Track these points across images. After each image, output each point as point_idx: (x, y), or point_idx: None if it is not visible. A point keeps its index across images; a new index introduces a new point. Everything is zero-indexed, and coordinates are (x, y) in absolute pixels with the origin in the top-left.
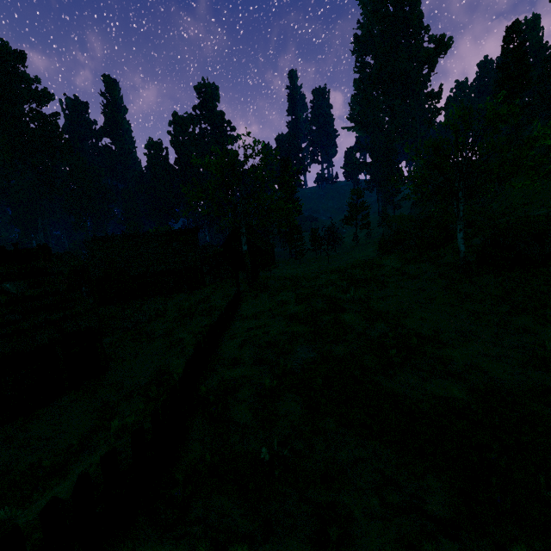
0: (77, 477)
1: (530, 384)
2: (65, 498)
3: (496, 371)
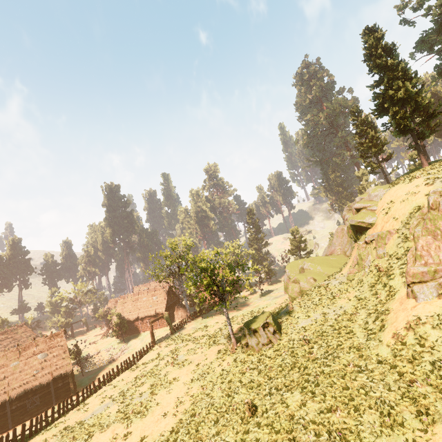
0: None
1: None
2: None
3: (130, 440)
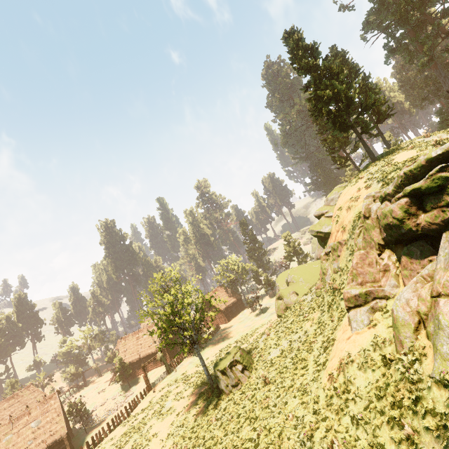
0: None
1: None
2: None
3: None
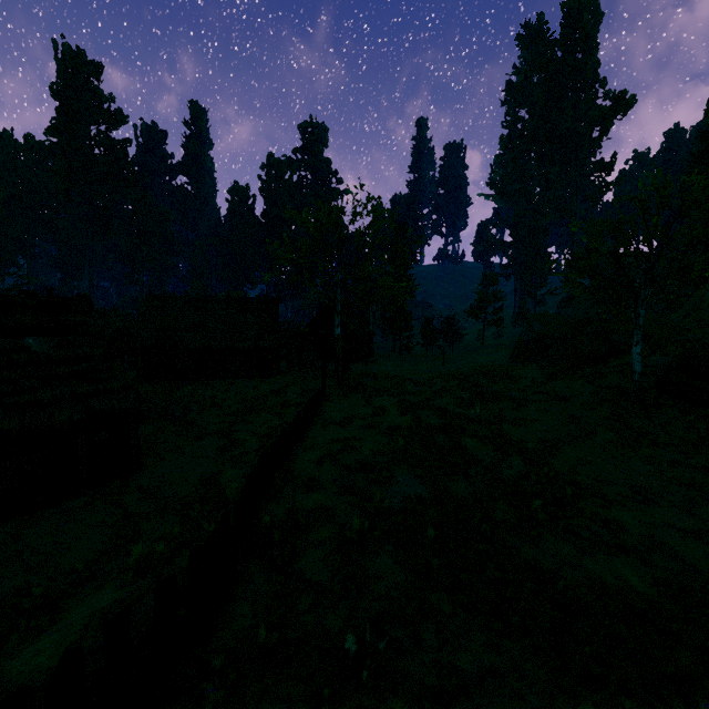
0: (64, 651)
1: None
2: (46, 666)
3: (693, 555)
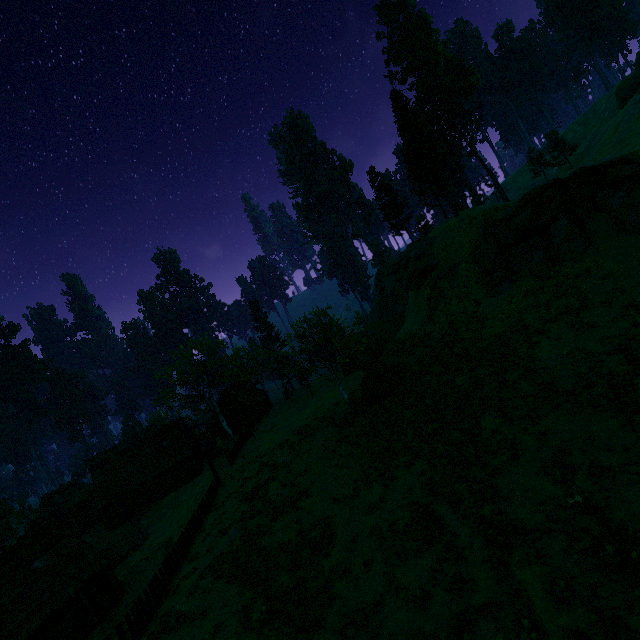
0: None
1: (325, 515)
2: None
3: (319, 510)
